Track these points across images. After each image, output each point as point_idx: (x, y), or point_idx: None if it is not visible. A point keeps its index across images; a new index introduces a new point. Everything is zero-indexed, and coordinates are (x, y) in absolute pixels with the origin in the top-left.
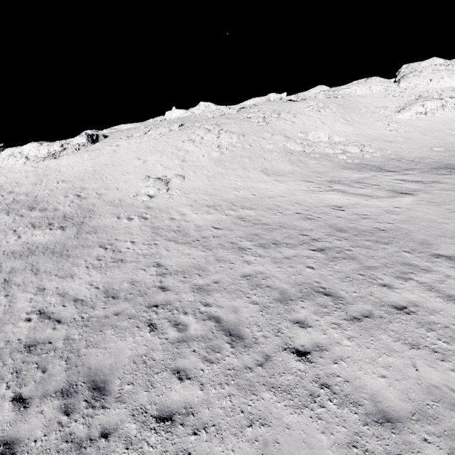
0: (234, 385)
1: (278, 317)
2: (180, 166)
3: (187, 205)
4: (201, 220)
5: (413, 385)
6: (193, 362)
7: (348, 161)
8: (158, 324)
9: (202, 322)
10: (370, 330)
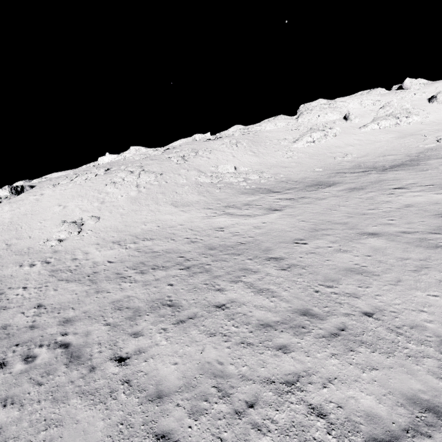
0: (51, 399)
1: (120, 333)
2: (99, 207)
3: (94, 244)
4: (101, 257)
5: (193, 365)
6: (24, 389)
7: (247, 187)
8: (10, 361)
9: (52, 351)
10: (186, 329)
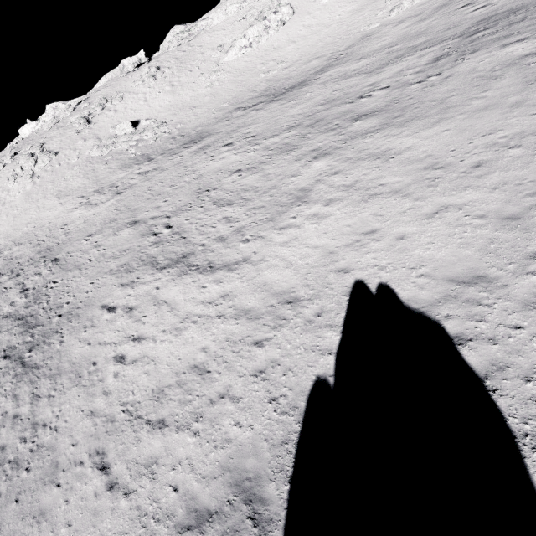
0: None
1: None
2: None
3: None
4: None
5: None
6: None
7: (132, 155)
8: None
9: None
10: None
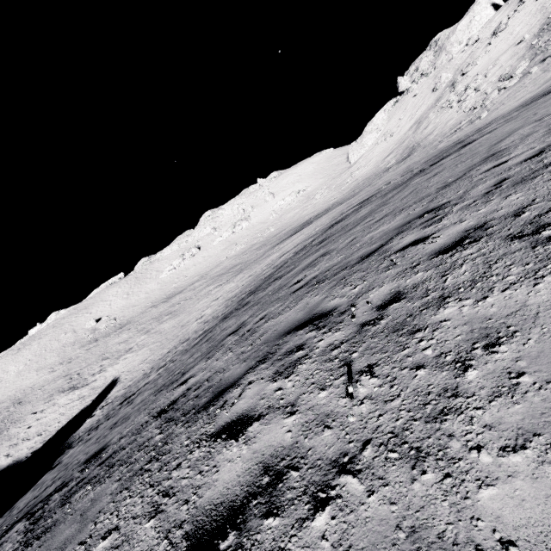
0: None
1: None
2: None
3: None
4: None
5: None
6: None
7: (89, 339)
8: None
9: None
10: None
